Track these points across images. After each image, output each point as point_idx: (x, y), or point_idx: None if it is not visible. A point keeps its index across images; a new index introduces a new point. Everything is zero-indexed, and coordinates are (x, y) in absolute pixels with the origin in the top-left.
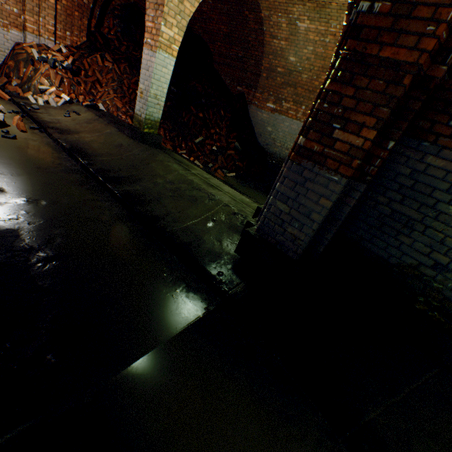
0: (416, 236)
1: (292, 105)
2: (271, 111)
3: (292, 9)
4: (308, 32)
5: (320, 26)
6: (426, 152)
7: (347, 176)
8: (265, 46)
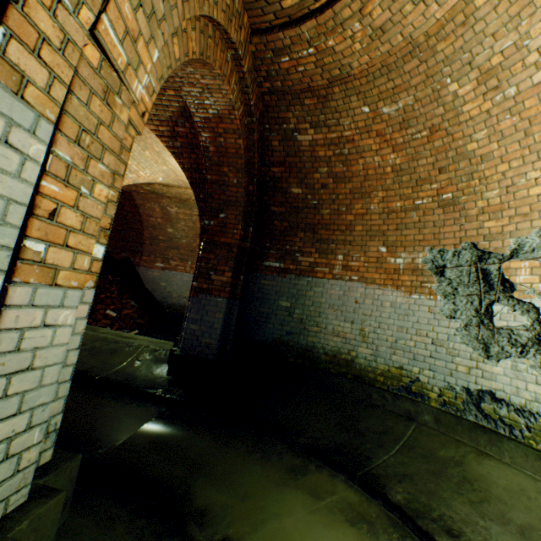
0: (273, 321)
1: (180, 262)
2: (162, 269)
3: (162, 201)
4: (178, 213)
5: (186, 211)
6: (260, 278)
7: (226, 297)
8: (144, 222)
